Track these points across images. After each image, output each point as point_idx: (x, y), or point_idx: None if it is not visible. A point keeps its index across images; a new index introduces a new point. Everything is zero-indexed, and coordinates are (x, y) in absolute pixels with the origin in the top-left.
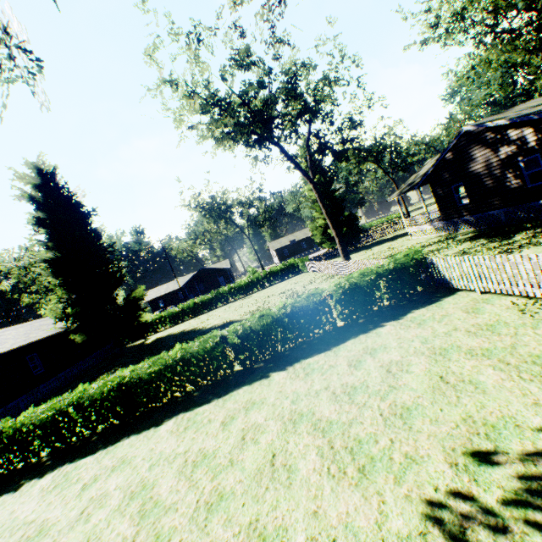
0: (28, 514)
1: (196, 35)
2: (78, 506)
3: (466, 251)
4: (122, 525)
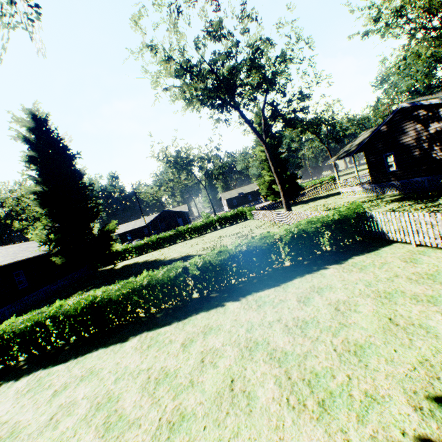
0: (2, 414)
1: (176, 6)
2: (48, 411)
3: (395, 209)
4: (87, 436)
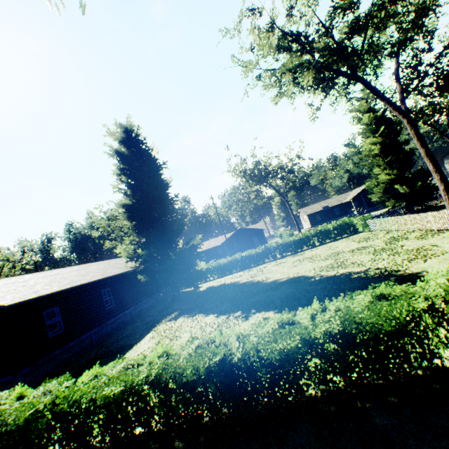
0: None
1: None
2: None
3: None
4: None
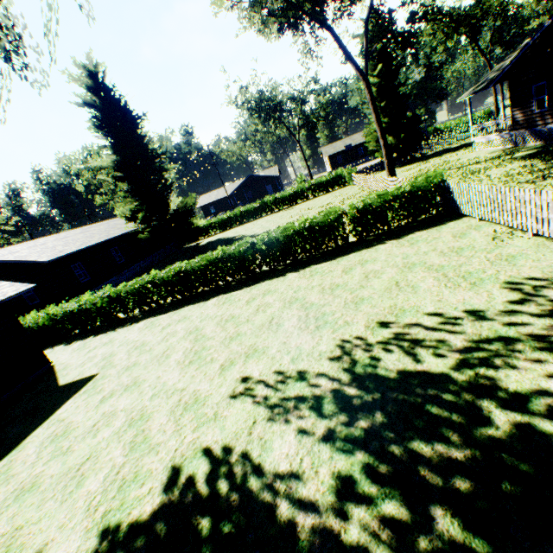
0: (134, 338)
1: None
2: (161, 335)
3: (510, 172)
4: (185, 343)
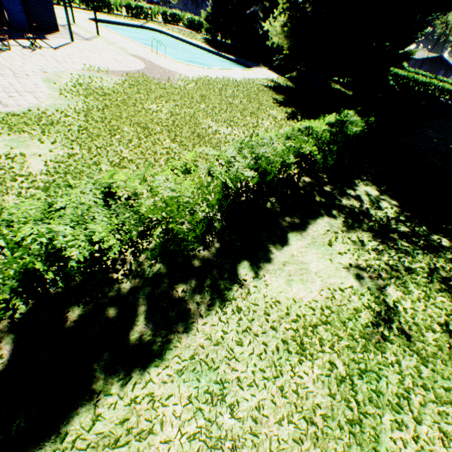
0: None
1: None
2: None
3: None
4: None
